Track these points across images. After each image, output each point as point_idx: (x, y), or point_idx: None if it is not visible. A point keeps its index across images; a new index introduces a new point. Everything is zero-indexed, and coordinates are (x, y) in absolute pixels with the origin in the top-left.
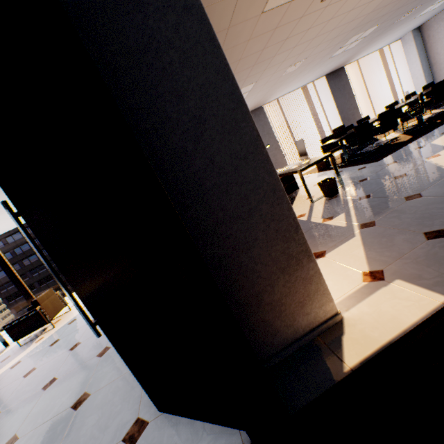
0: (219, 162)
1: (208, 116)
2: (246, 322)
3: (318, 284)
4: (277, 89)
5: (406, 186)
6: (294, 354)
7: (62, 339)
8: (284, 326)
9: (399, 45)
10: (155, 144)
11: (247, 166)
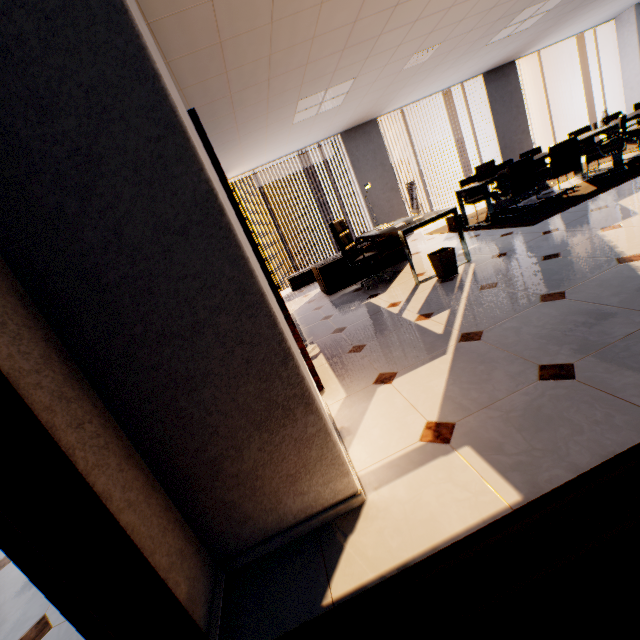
0: (133, 237)
1: (106, 149)
2: (193, 503)
3: (324, 449)
4: (399, 92)
5: (552, 275)
6: (275, 553)
7: None
8: (260, 510)
9: (612, 29)
10: None
11: (189, 247)
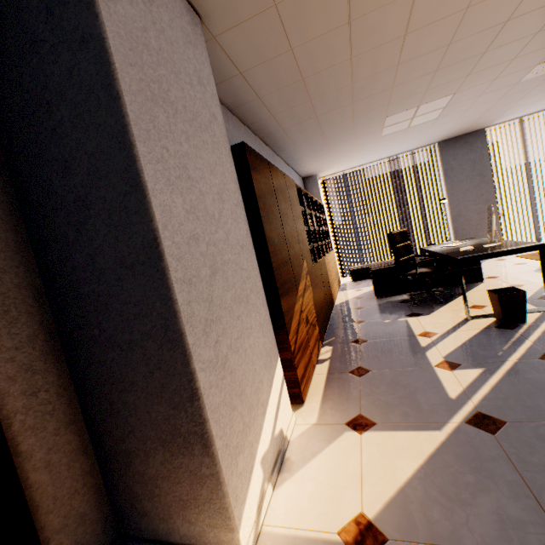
0: (102, 264)
1: (95, 198)
2: (111, 477)
3: (214, 494)
4: (516, 102)
5: None
6: None
7: None
8: (155, 513)
9: None
10: (40, 223)
11: (134, 280)
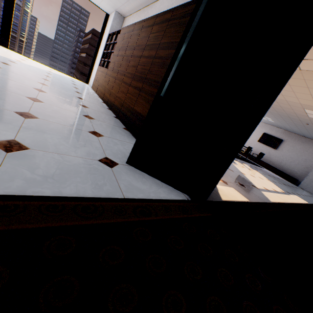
0: None
1: None
2: None
3: None
4: None
5: None
6: None
7: None
8: None
9: None
10: None
11: None
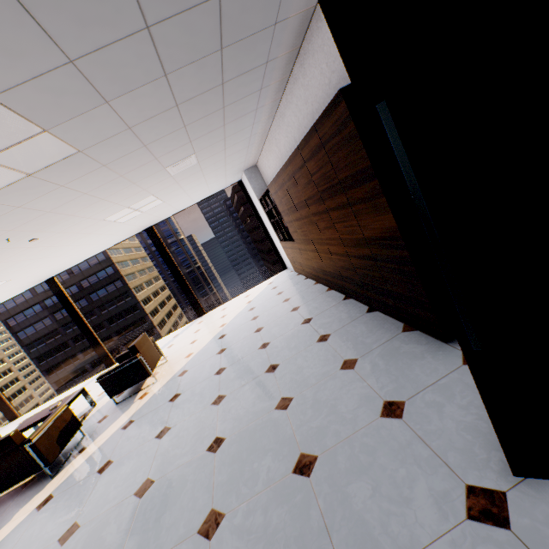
0: None
1: None
2: None
3: None
4: None
5: None
6: None
7: (186, 393)
8: None
9: None
10: None
11: None
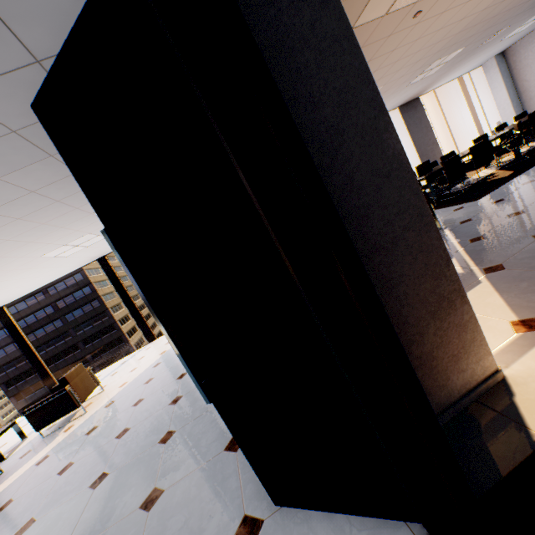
0: (359, 180)
1: (346, 125)
2: None
3: (474, 333)
4: None
5: (529, 223)
6: (450, 423)
7: (102, 426)
8: (435, 387)
9: (481, 72)
10: None
11: (390, 186)
